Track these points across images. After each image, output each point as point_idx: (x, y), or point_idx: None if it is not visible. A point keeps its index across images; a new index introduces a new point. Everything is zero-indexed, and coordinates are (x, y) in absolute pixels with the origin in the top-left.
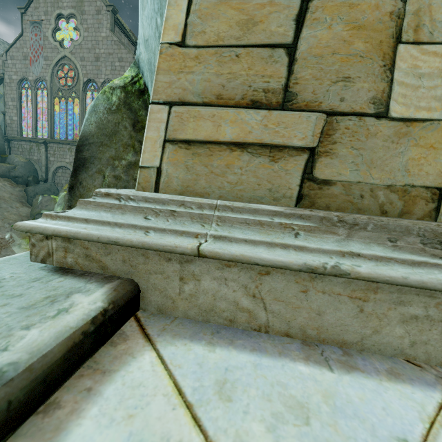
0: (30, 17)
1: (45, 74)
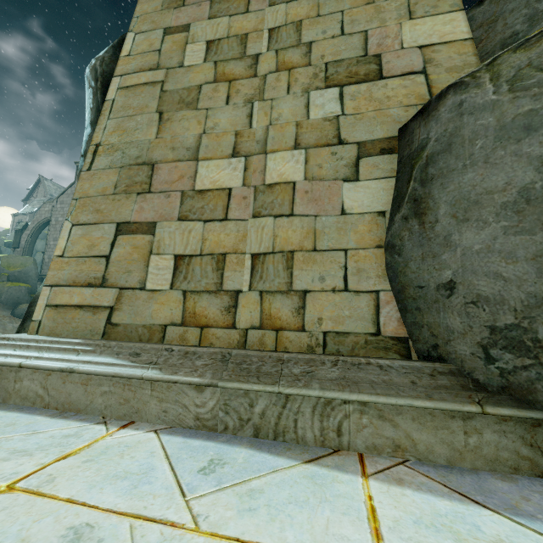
0: None
1: None
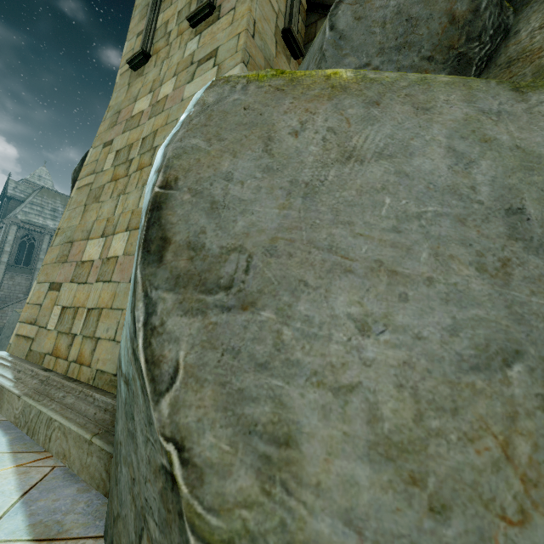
0: None
1: None
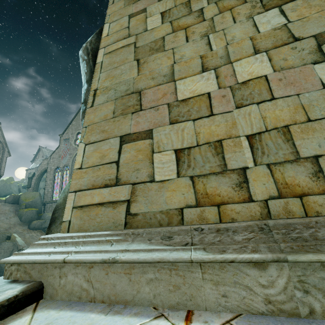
0: (64, 137)
1: (69, 162)
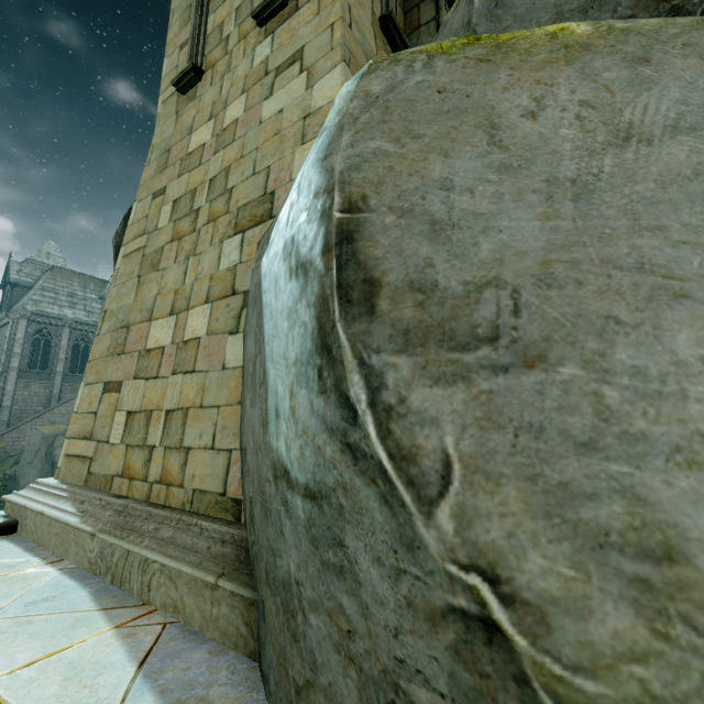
0: None
1: None
